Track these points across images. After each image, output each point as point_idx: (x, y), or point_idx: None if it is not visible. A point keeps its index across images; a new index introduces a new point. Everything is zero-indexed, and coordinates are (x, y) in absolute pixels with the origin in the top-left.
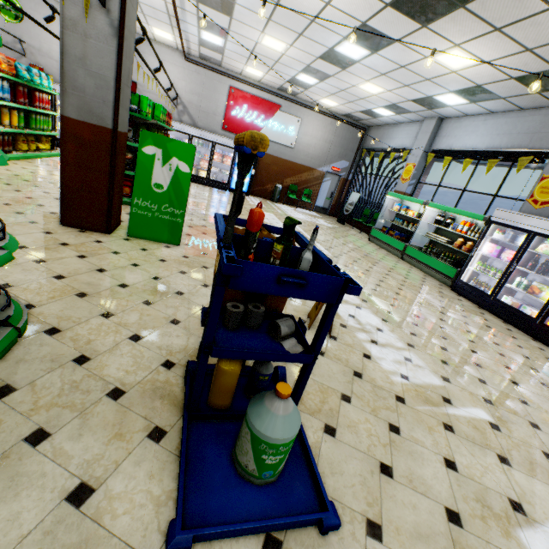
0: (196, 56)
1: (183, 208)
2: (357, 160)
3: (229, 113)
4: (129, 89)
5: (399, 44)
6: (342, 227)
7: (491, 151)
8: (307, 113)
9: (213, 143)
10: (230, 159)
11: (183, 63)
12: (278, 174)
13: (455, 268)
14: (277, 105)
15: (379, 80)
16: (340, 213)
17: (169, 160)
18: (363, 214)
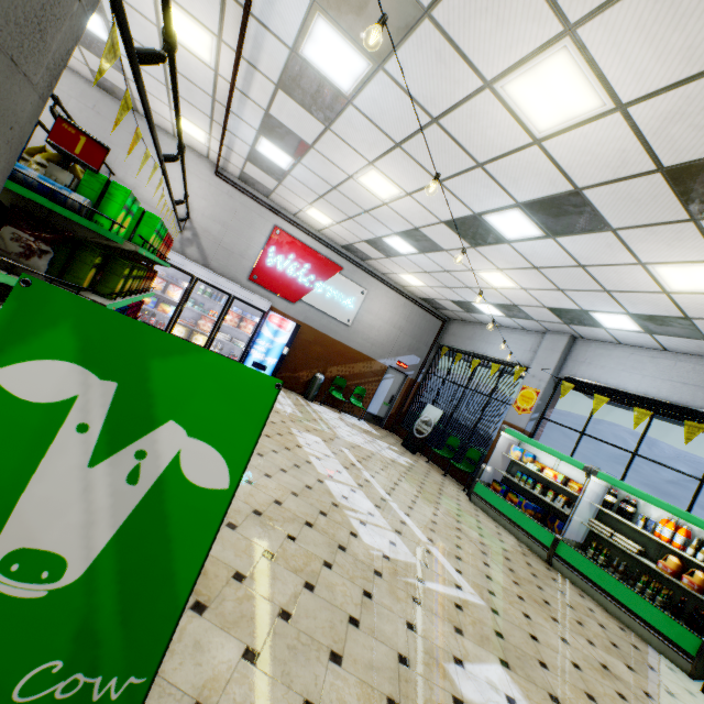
0: (235, 174)
1: (143, 662)
2: (431, 358)
3: (265, 260)
4: (32, 93)
5: (611, 234)
6: (418, 462)
7: (677, 405)
8: (376, 285)
9: (230, 297)
10: (252, 324)
11: (210, 177)
12: (321, 358)
13: (693, 632)
14: (338, 265)
15: (521, 272)
16: (400, 427)
17: (139, 433)
18: (446, 442)
